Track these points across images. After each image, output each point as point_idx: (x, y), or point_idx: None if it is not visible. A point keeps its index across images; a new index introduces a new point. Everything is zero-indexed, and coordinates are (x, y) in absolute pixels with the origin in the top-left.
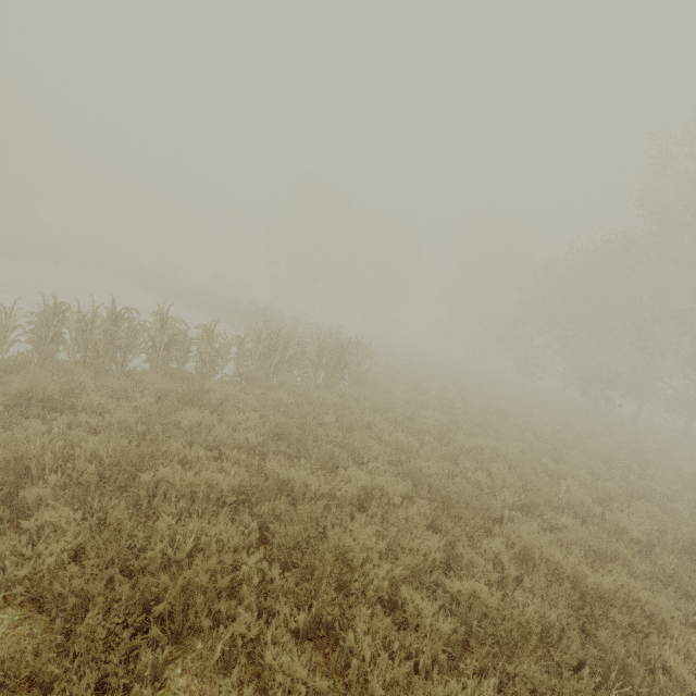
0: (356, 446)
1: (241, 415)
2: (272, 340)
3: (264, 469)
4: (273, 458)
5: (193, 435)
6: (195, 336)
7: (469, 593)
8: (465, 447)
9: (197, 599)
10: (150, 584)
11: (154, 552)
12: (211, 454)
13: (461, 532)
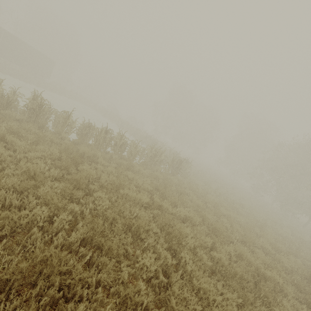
0: (183, 200)
1: (145, 178)
2: (156, 152)
3: (152, 199)
4: (155, 196)
5: (130, 181)
6: (130, 144)
7: (217, 259)
8: (224, 213)
9: (141, 229)
10: (128, 221)
11: (126, 214)
12: (136, 189)
13: (217, 241)
